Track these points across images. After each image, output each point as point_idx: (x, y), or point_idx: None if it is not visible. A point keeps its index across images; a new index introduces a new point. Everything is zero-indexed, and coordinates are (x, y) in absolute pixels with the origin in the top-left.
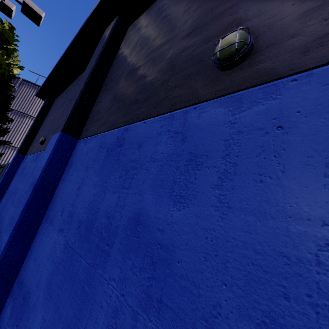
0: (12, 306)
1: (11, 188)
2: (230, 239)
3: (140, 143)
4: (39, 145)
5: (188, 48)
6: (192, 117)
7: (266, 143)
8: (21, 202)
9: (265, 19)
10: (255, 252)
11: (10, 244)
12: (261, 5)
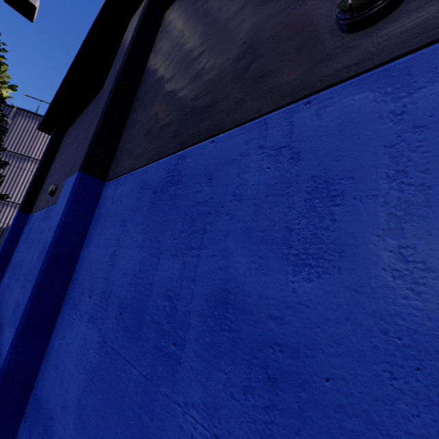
0: (28, 437)
1: (15, 260)
2: None
3: (210, 173)
4: (49, 197)
5: (275, 14)
6: (304, 119)
7: None
8: (28, 281)
9: None
10: None
11: (17, 345)
12: None
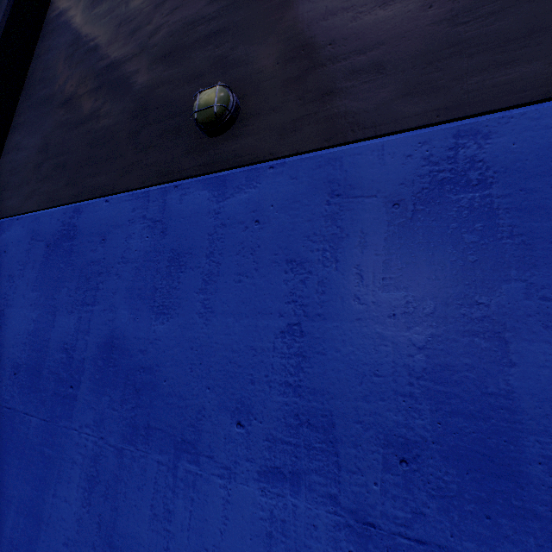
0: None
1: None
2: (213, 345)
3: (104, 234)
4: None
5: (164, 82)
6: (173, 200)
7: (246, 240)
8: None
9: (252, 72)
10: (233, 351)
11: None
12: (250, 49)
